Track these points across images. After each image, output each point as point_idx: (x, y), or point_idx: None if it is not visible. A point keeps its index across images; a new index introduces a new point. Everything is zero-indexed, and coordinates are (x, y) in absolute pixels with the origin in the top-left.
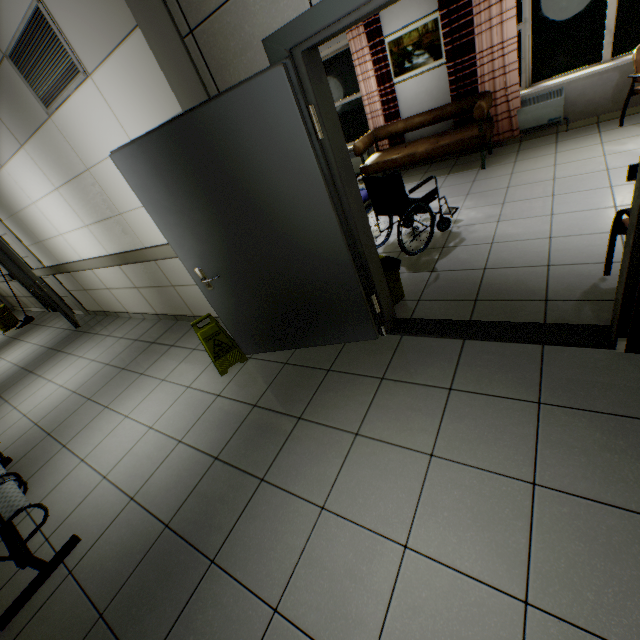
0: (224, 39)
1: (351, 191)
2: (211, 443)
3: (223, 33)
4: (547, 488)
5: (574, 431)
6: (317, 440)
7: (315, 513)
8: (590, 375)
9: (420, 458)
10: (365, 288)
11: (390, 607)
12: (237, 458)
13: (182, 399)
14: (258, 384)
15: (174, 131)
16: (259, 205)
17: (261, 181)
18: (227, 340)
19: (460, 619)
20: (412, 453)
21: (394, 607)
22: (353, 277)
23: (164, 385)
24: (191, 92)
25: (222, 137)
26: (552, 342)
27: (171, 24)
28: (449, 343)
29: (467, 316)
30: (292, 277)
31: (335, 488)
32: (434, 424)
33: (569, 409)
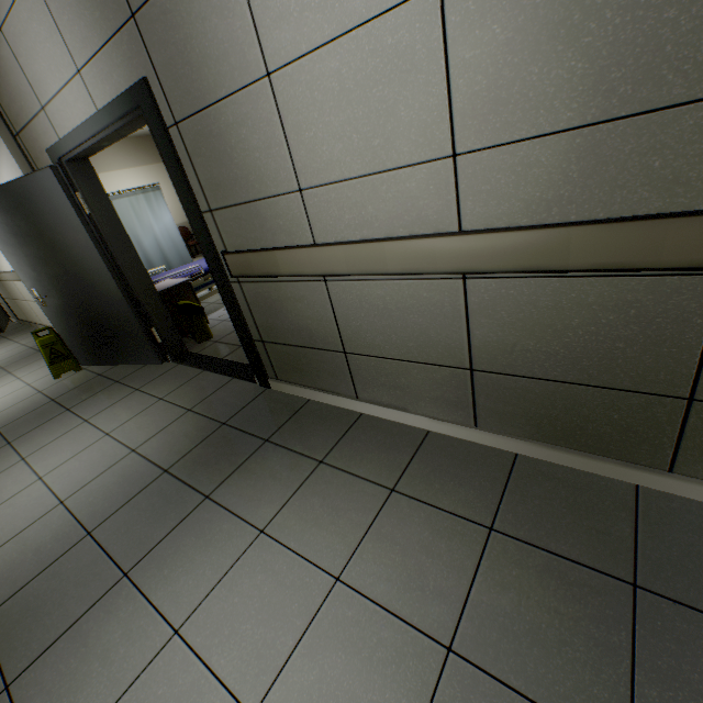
0: (33, 143)
1: (124, 250)
2: (5, 421)
3: (32, 140)
4: (137, 453)
5: (184, 426)
6: (63, 423)
7: (17, 461)
8: (231, 397)
9: (101, 435)
10: (146, 322)
11: (1, 505)
12: (9, 430)
13: (17, 392)
14: (70, 386)
15: (1, 192)
16: (61, 250)
17: (58, 234)
18: (64, 350)
19: (26, 509)
20: (100, 432)
21: (3, 505)
22: (131, 311)
23: (16, 382)
24: (26, 168)
25: (29, 202)
26: (237, 376)
27: (7, 127)
28: (195, 371)
29: (225, 356)
30: (95, 305)
31: (42, 449)
32: (129, 418)
33: (198, 414)
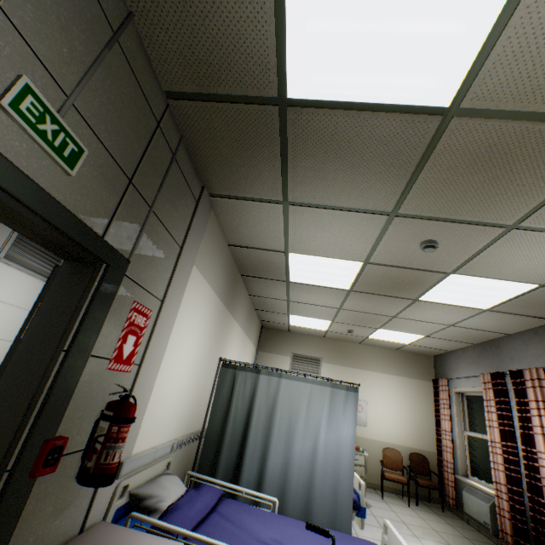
0: None
1: None
2: None
3: None
4: None
5: None
6: None
7: None
8: None
9: None
10: None
11: None
12: None
13: None
14: None
15: None
16: None
17: None
18: None
19: None
20: None
21: None
22: None
23: None
24: None
25: None
26: None
27: None
28: None
29: None
30: None
31: None
32: None
33: None
